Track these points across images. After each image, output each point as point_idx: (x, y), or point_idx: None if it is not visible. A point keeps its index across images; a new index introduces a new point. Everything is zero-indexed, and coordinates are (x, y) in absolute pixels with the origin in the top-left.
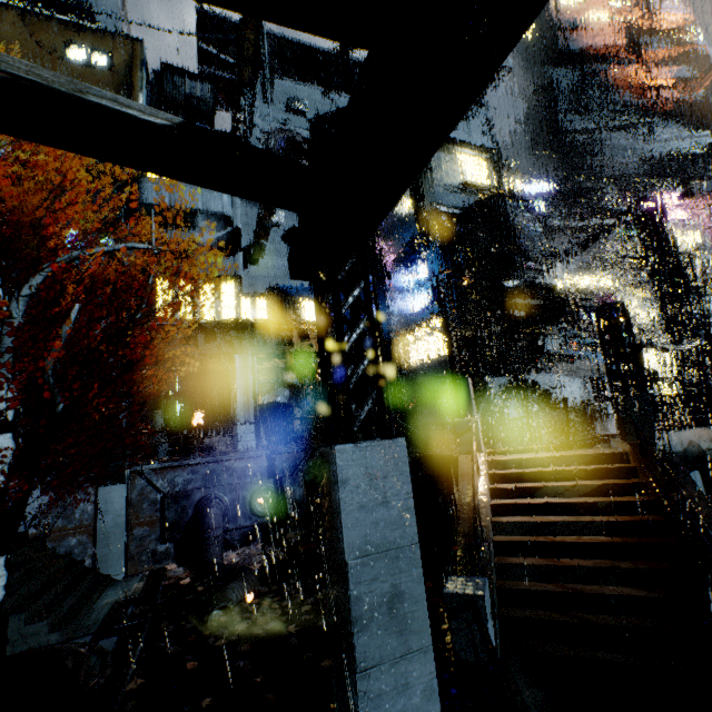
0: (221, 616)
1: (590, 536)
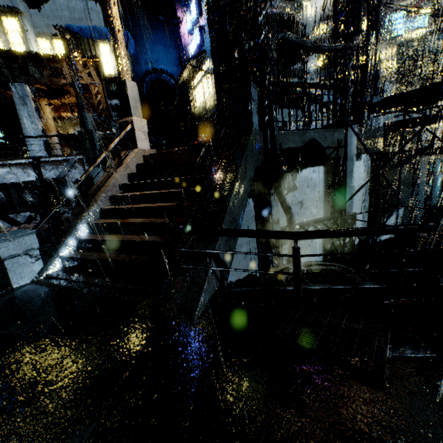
0: None
1: (162, 203)
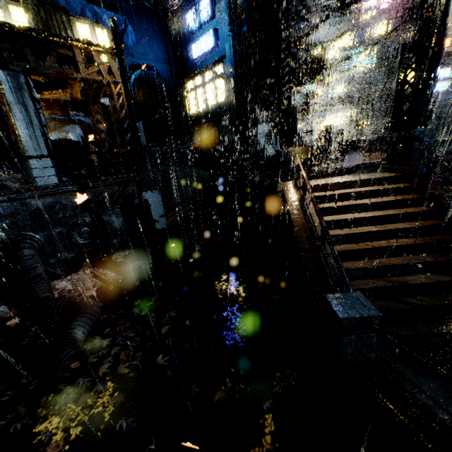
0: (73, 362)
1: (394, 240)
